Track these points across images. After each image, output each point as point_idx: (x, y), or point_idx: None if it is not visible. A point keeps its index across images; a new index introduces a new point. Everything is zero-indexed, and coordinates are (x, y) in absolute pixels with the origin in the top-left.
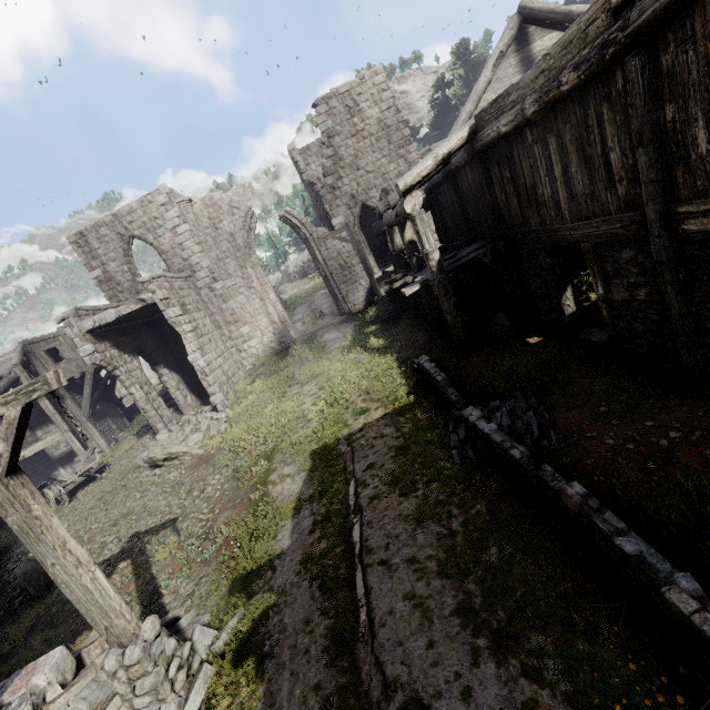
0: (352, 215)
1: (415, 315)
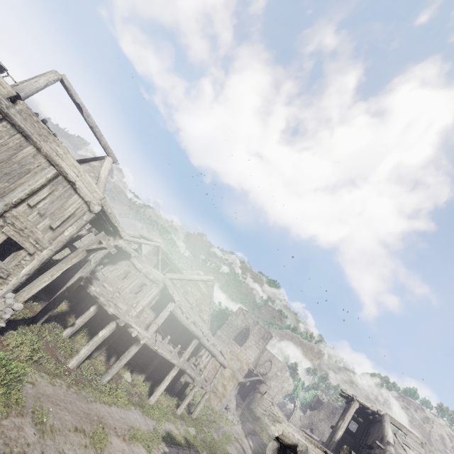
0: (307, 425)
1: None
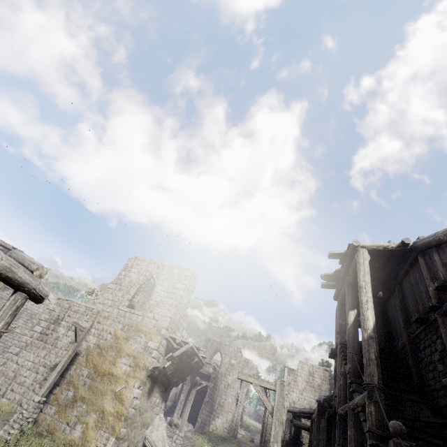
0: None
1: None
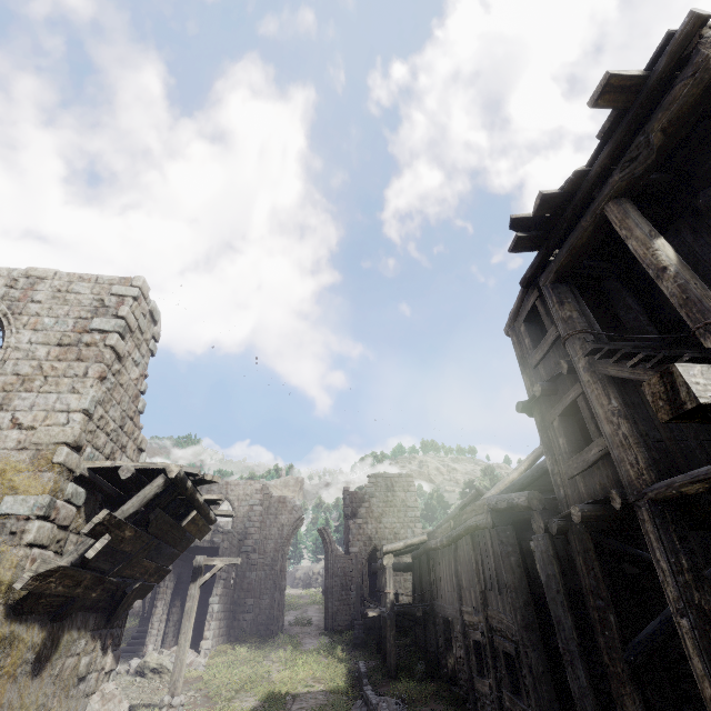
0: (365, 550)
1: (376, 648)
